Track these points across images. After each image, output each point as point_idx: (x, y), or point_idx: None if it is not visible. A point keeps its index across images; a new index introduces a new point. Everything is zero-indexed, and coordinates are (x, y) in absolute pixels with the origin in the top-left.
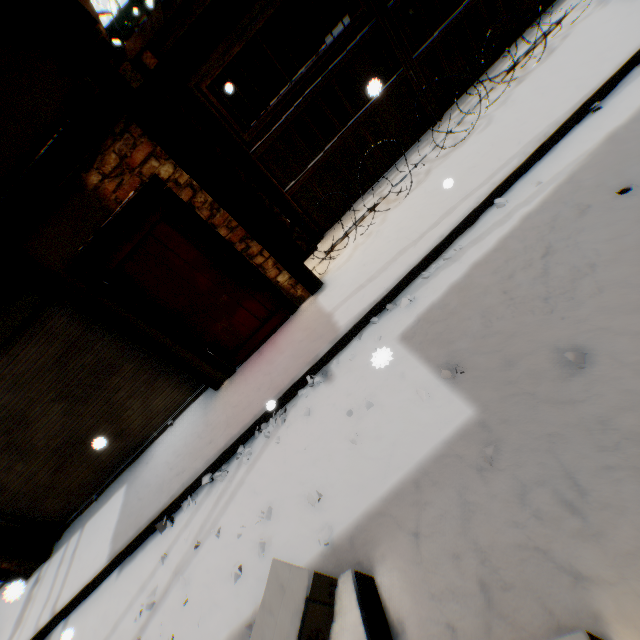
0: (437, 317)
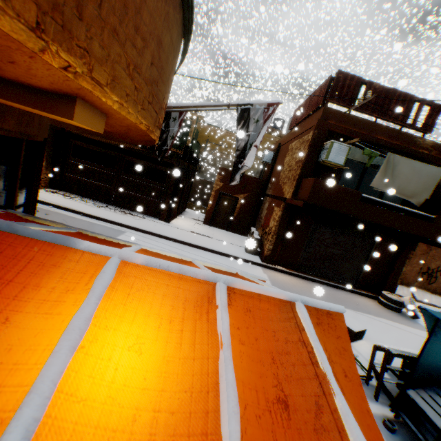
0: None
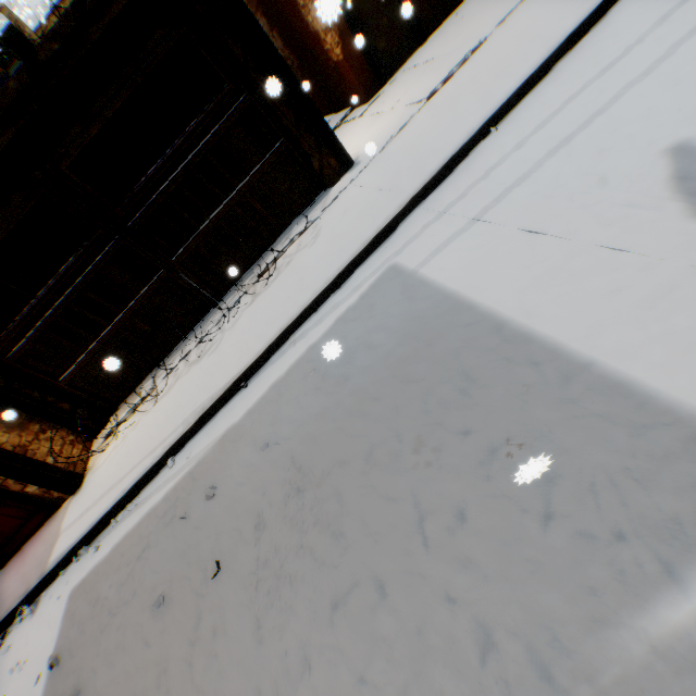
0: (89, 584)
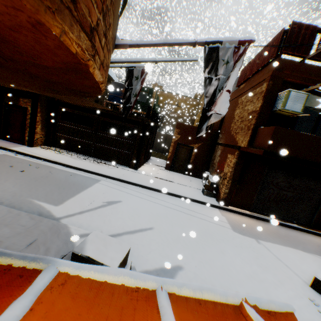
0: (9, 156)
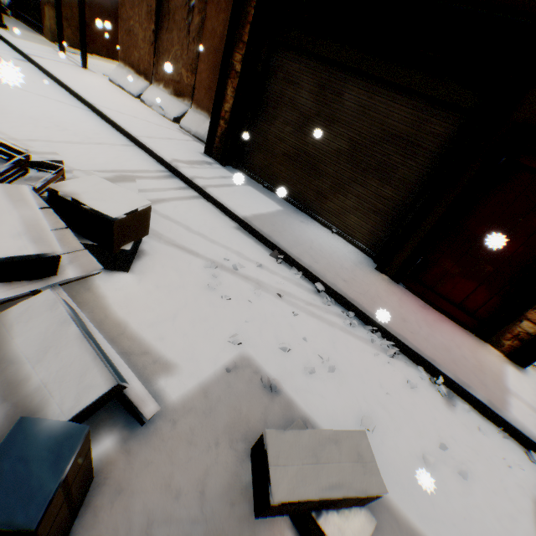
0: None
